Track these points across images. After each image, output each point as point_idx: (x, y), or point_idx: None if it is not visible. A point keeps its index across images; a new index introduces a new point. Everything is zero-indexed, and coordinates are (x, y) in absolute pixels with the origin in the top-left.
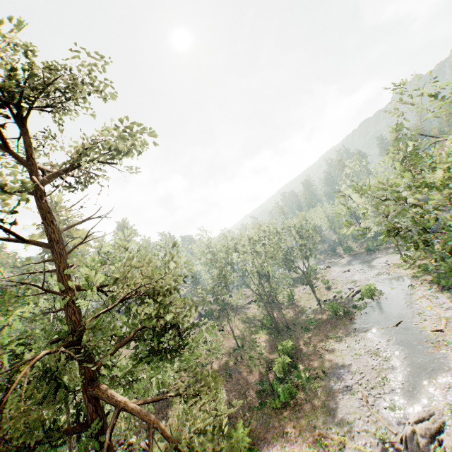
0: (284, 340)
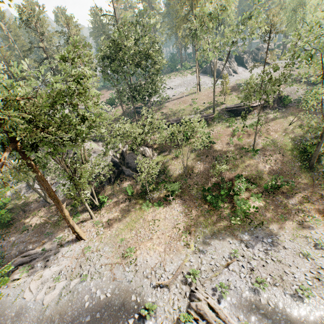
0: (301, 177)
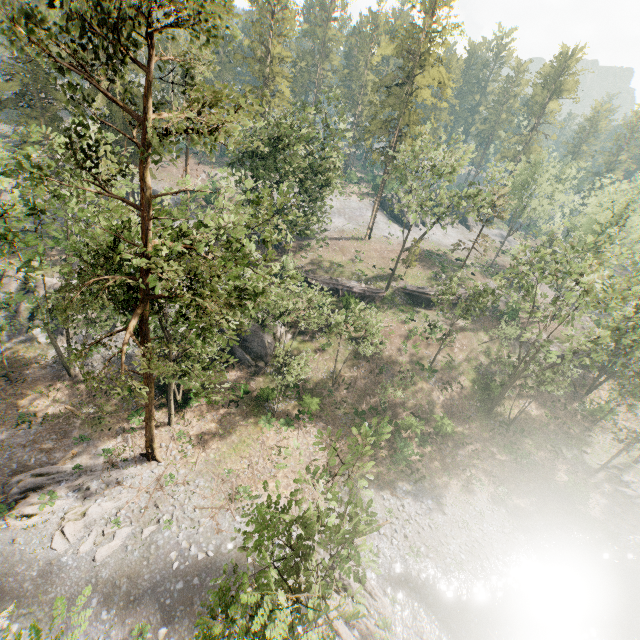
0: (477, 422)
